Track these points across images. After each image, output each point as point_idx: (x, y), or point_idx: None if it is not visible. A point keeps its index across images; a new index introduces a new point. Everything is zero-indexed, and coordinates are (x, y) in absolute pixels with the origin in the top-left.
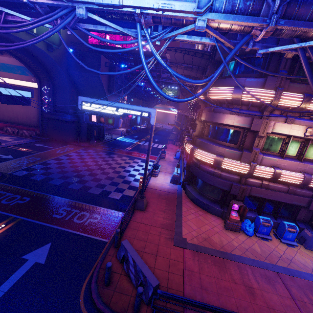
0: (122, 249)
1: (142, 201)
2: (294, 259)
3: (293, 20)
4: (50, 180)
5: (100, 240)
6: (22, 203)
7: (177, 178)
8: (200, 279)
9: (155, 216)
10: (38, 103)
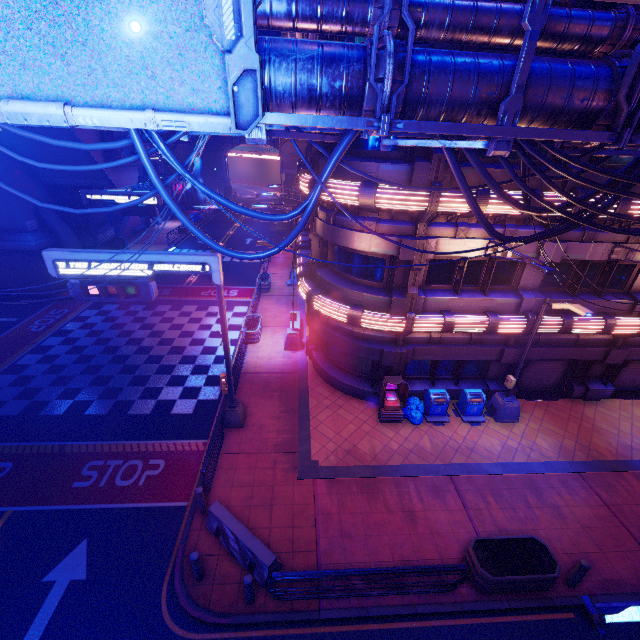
0: (213, 518)
1: (234, 413)
2: (476, 446)
3: (418, 121)
4: (41, 409)
5: (175, 506)
6: (0, 478)
7: (296, 339)
8: (341, 523)
9: (263, 433)
10: None
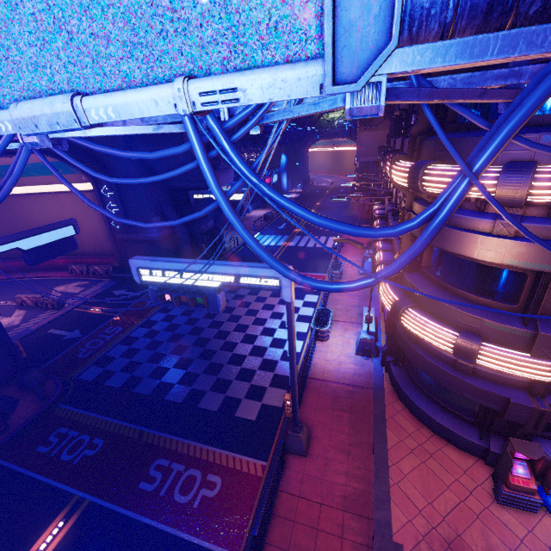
0: None
1: (297, 438)
2: None
3: None
4: (136, 385)
5: None
6: (91, 457)
7: (370, 344)
8: None
9: (328, 472)
10: (103, 217)
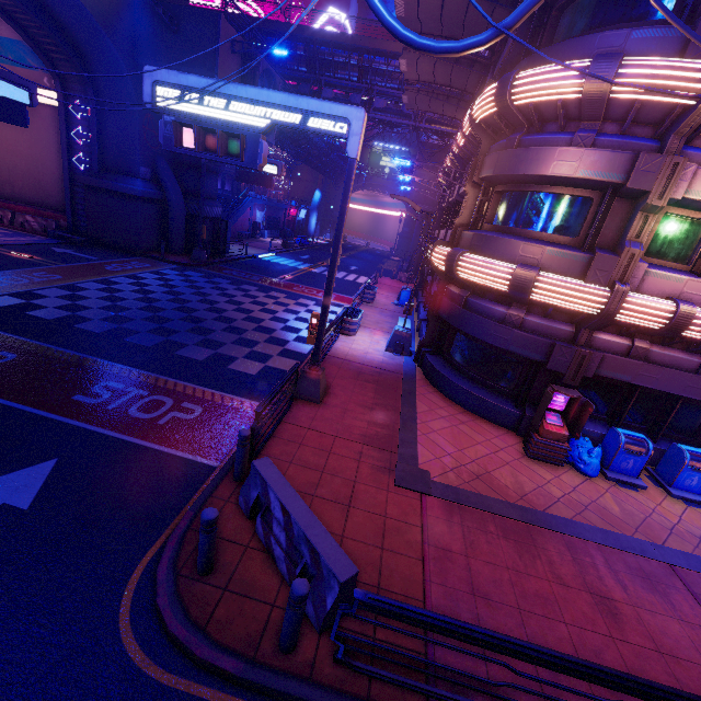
0: (255, 481)
1: (314, 377)
2: None
3: None
4: (80, 322)
5: (198, 462)
6: None
7: (405, 339)
8: (470, 572)
9: (347, 418)
10: (62, 146)
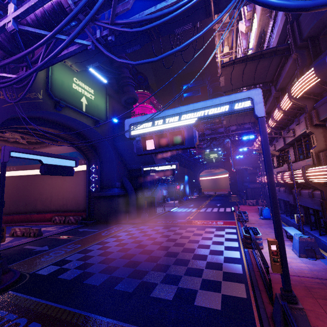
0: None
1: (297, 312)
2: None
3: None
4: (87, 278)
5: None
6: None
7: (311, 243)
8: None
9: None
10: (86, 183)
